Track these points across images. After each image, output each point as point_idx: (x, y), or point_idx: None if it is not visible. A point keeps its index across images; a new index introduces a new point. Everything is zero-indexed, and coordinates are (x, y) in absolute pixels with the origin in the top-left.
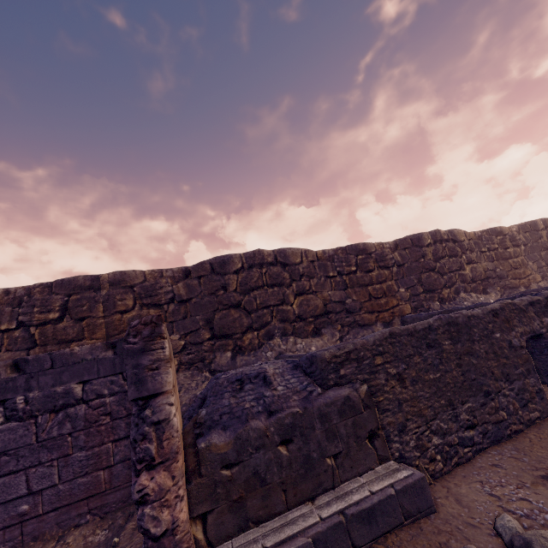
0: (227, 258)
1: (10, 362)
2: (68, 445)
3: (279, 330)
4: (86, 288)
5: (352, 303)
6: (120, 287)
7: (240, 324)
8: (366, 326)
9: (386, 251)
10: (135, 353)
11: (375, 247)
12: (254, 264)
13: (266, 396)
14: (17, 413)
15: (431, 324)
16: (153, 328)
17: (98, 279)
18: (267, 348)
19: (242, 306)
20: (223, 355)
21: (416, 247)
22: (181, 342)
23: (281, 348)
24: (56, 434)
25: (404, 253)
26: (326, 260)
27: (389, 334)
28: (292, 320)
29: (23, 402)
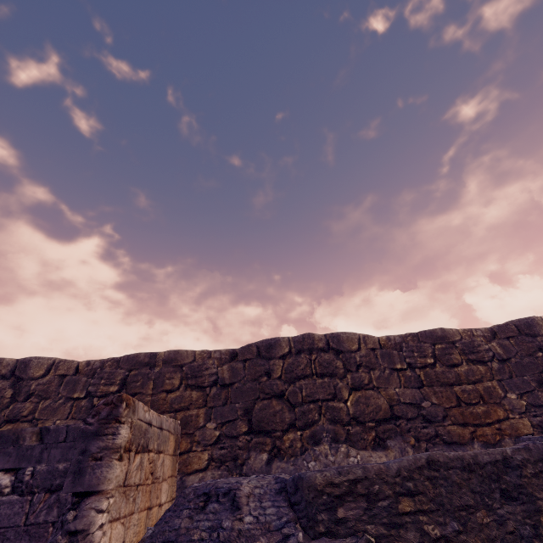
0: (274, 341)
1: (38, 429)
2: (48, 537)
3: (328, 434)
4: (144, 365)
5: (430, 408)
6: (171, 365)
7: (280, 419)
8: (455, 445)
9: (477, 340)
10: (89, 436)
11: (460, 335)
12: (303, 349)
13: (223, 528)
14: (22, 486)
15: (509, 455)
16: (112, 409)
17: (156, 357)
18: (310, 455)
19: (286, 396)
20: (258, 457)
21: (526, 335)
22: (216, 433)
23: (327, 458)
24: (43, 520)
25: (507, 343)
26: (391, 348)
27: (425, 461)
28: (345, 422)
29: (31, 473)
